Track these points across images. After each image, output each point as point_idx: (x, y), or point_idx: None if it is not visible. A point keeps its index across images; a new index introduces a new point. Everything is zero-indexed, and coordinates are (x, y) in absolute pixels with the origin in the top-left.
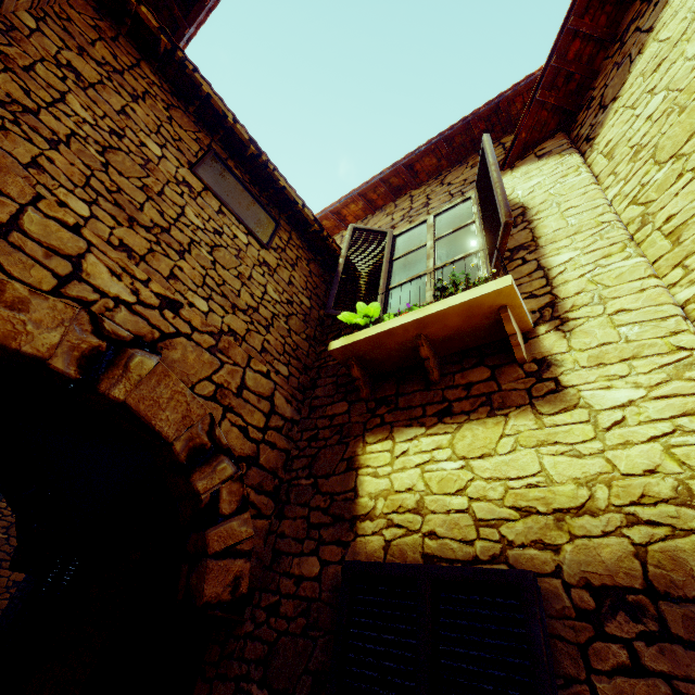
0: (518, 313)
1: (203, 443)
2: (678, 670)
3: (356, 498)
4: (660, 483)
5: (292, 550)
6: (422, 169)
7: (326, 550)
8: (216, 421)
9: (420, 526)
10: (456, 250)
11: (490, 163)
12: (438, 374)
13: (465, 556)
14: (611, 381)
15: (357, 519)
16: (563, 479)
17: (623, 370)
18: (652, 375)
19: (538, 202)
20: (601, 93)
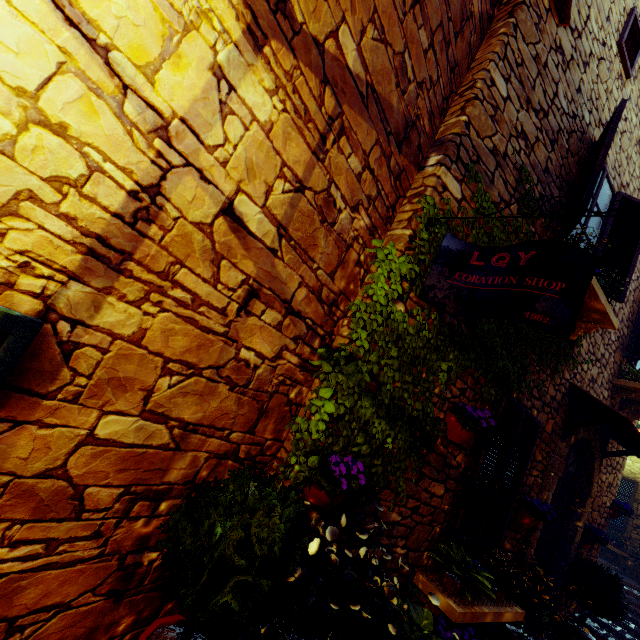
0: None
1: None
2: None
3: None
4: None
5: None
6: None
7: None
8: None
9: None
10: None
11: None
12: None
13: (627, 476)
14: None
15: None
16: None
17: None
18: None
19: None
20: None
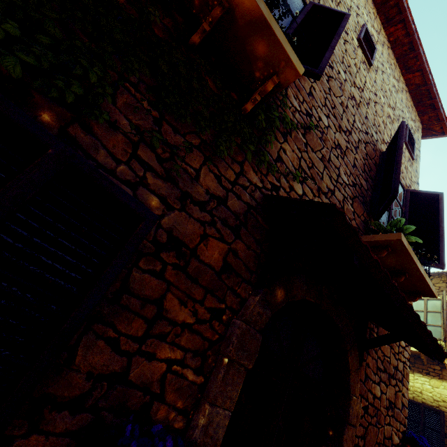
0: None
1: None
2: None
3: None
4: None
5: None
6: None
7: None
8: None
9: (421, 396)
10: (434, 321)
11: (443, 308)
12: (426, 362)
13: (430, 404)
14: None
15: None
16: None
17: None
18: None
19: None
20: None
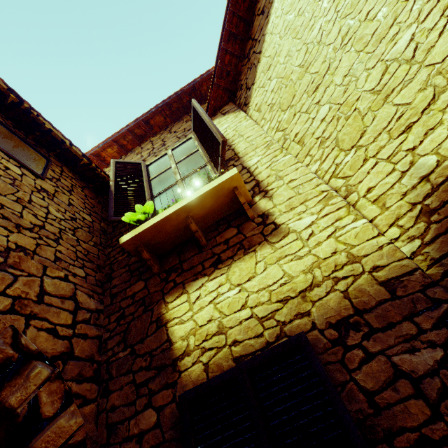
0: (243, 190)
1: (8, 356)
2: (384, 345)
3: (172, 346)
4: (340, 257)
5: (126, 415)
6: (155, 124)
7: (158, 397)
8: (19, 332)
9: (225, 341)
10: (192, 167)
11: (201, 112)
12: (205, 240)
13: (261, 345)
14: (300, 215)
15: (177, 360)
16: (297, 273)
17: (303, 208)
18: (316, 207)
19: (231, 136)
20: (245, 82)
